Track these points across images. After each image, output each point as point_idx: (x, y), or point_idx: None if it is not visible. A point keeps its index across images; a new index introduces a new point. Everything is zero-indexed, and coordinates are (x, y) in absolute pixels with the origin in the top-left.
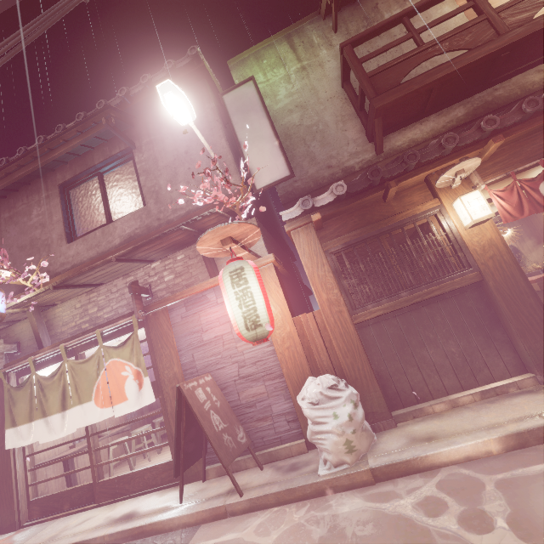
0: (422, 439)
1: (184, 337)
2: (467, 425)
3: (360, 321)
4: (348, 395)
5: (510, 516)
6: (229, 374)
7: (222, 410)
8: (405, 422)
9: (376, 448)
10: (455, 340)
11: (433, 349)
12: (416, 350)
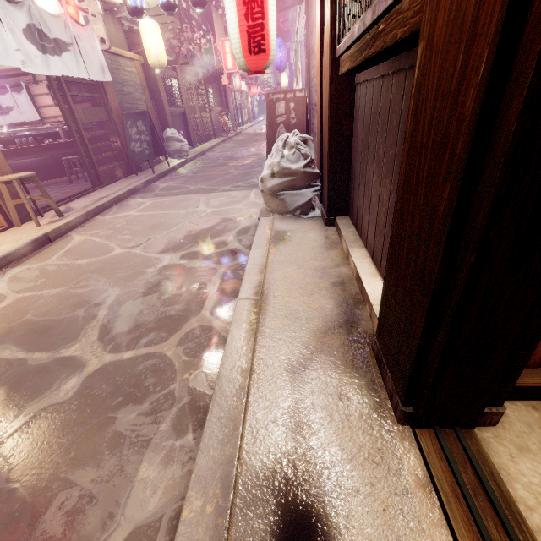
0: (280, 236)
1: (310, 37)
2: (284, 258)
3: (341, 73)
4: (273, 163)
5: (183, 266)
6: (314, 96)
7: (293, 128)
8: (334, 230)
9: (287, 219)
10: (390, 183)
11: (375, 176)
12: (368, 163)
